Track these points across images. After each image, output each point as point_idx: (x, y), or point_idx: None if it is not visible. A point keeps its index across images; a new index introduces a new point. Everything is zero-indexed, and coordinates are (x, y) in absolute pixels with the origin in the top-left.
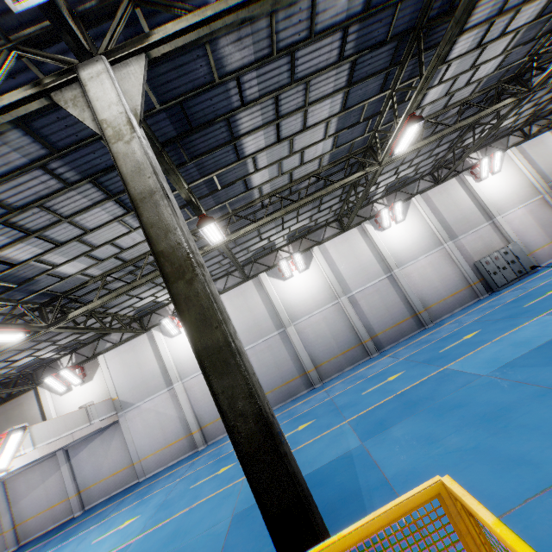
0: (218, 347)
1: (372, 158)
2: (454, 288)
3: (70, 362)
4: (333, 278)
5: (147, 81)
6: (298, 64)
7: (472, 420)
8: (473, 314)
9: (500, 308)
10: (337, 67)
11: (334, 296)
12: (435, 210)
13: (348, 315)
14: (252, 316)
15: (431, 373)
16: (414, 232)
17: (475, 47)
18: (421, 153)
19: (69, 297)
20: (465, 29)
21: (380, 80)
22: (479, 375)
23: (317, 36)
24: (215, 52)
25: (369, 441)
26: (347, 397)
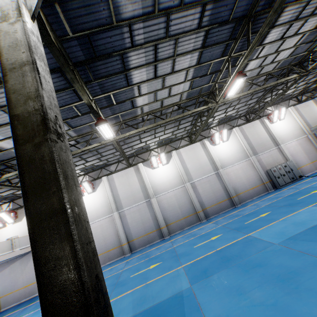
0: (51, 212)
1: (212, 100)
2: (254, 184)
3: (8, 208)
4: (183, 170)
5: (62, 12)
6: (172, 24)
7: (270, 278)
8: (265, 201)
9: (282, 199)
10: (196, 33)
11: (182, 181)
12: (246, 137)
13: (190, 194)
14: (130, 189)
15: (240, 238)
16: (233, 148)
17: (279, 38)
18: (241, 102)
19: (6, 164)
20: (275, 25)
21: (222, 48)
22: (273, 243)
23: (185, 6)
24: (114, 1)
25: (196, 285)
26: (184, 248)
